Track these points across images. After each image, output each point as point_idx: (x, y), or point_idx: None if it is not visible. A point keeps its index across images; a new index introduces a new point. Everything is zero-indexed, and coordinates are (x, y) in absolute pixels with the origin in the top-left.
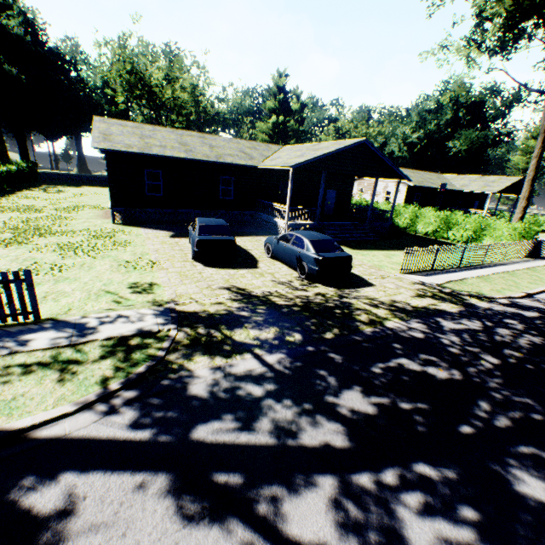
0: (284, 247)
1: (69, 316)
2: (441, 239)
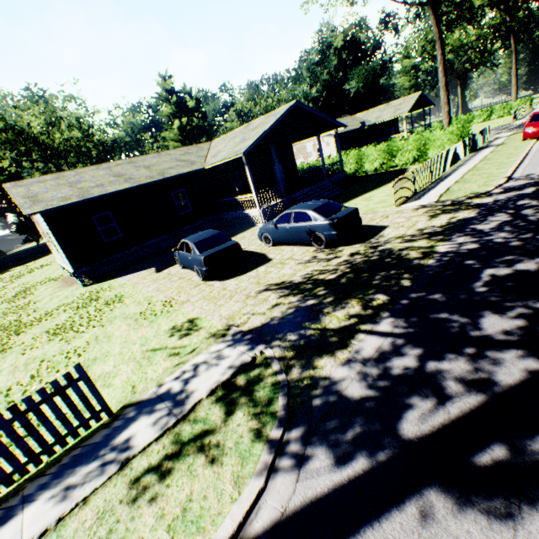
0: (287, 228)
1: (143, 393)
2: (391, 169)
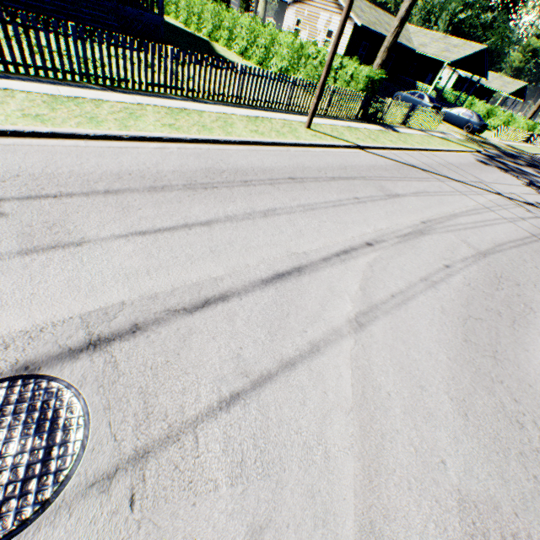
0: (457, 116)
1: (440, 131)
2: None
